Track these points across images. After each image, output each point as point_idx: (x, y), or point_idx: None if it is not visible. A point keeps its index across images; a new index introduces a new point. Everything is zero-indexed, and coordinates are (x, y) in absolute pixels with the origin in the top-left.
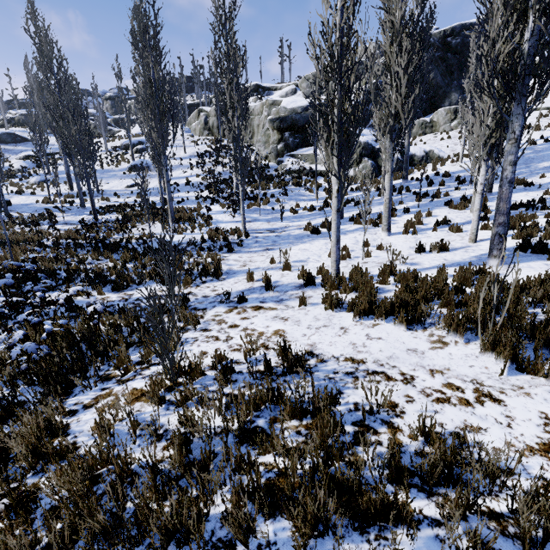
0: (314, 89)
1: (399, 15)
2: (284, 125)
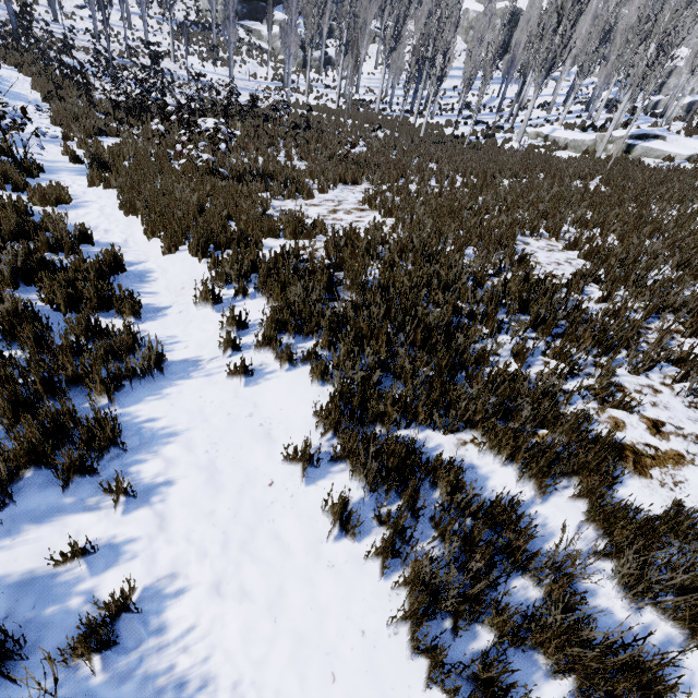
0: None
1: None
2: None
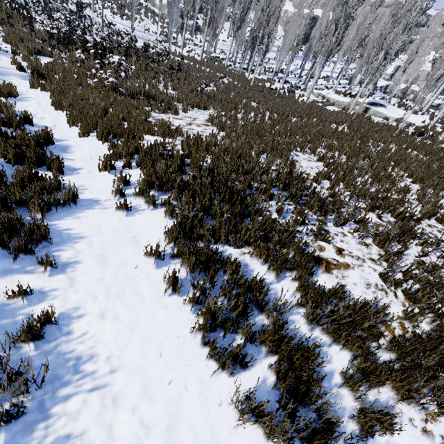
0: None
1: None
2: None
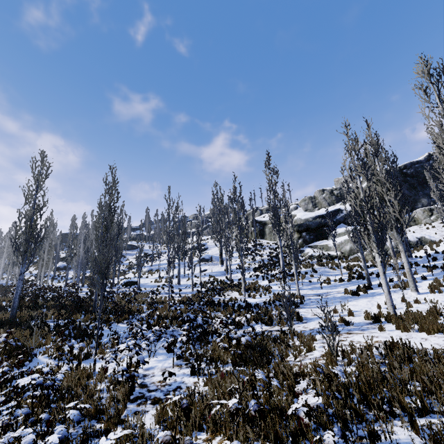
0: (310, 205)
1: (382, 176)
2: (301, 229)
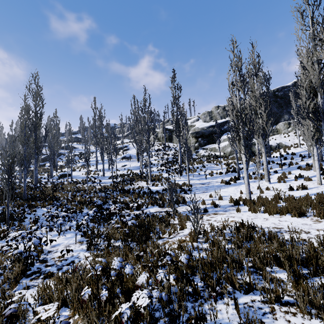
0: (208, 118)
1: (257, 93)
2: (198, 135)
